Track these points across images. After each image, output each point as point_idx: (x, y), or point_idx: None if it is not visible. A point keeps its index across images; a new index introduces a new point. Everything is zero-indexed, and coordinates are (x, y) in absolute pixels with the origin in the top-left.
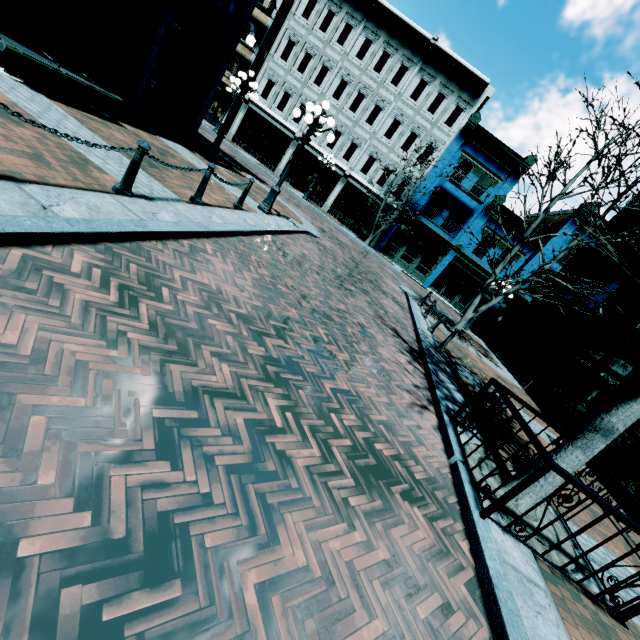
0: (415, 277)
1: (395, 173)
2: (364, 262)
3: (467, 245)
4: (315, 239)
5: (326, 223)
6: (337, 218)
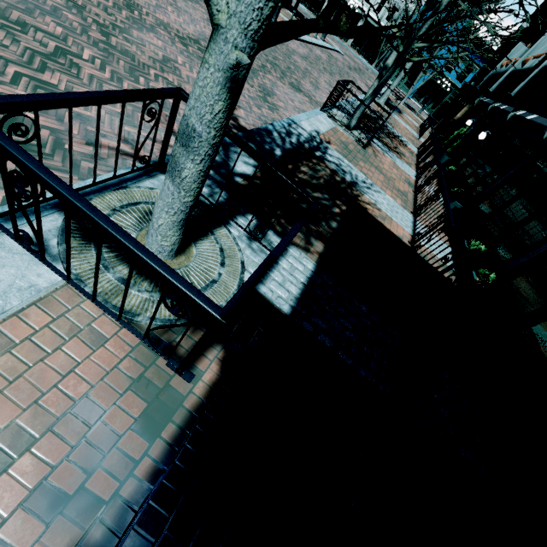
0: (403, 91)
1: (399, 10)
2: (366, 71)
3: (442, 63)
4: (341, 55)
5: (348, 52)
6: (356, 50)
